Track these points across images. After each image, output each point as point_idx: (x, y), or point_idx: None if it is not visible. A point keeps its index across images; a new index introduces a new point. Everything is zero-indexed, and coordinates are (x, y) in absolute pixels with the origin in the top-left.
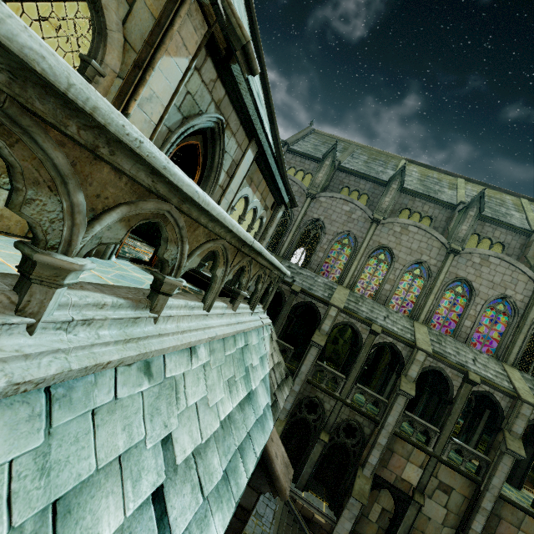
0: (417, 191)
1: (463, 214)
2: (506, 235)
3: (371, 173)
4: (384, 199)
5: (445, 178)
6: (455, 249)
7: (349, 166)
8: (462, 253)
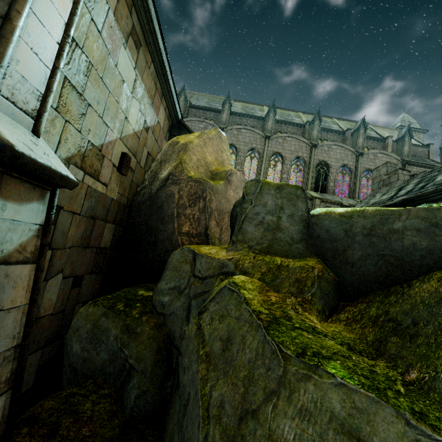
0: (242, 113)
1: (267, 116)
2: (293, 129)
3: (212, 107)
4: (223, 116)
5: (256, 107)
6: (268, 135)
7: (197, 104)
8: (272, 138)
